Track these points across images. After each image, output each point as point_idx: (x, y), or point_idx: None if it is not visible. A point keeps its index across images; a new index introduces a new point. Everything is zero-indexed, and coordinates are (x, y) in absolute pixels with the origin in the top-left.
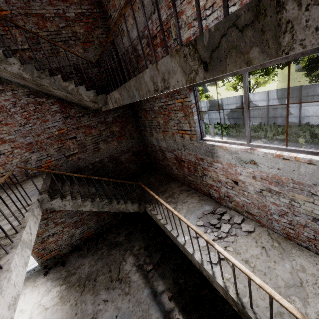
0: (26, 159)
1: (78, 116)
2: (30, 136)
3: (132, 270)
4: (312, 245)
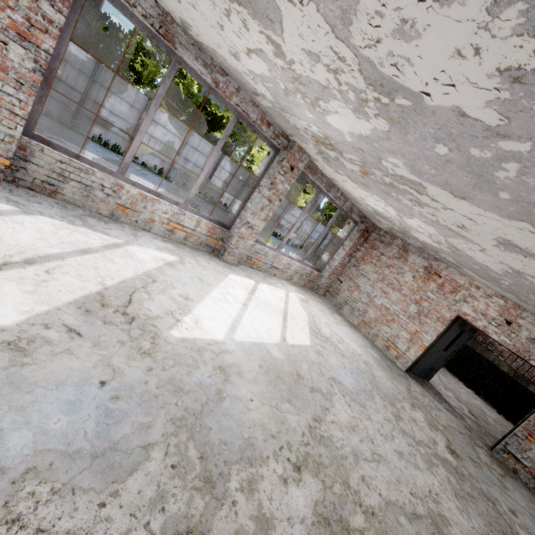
0: None
1: None
2: None
3: None
4: (527, 374)
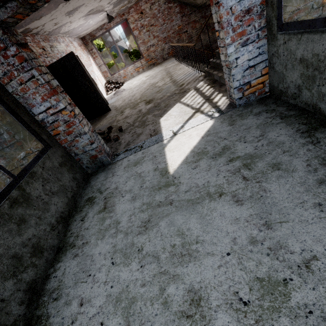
0: (163, 48)
1: (189, 14)
2: (165, 32)
3: None
4: None
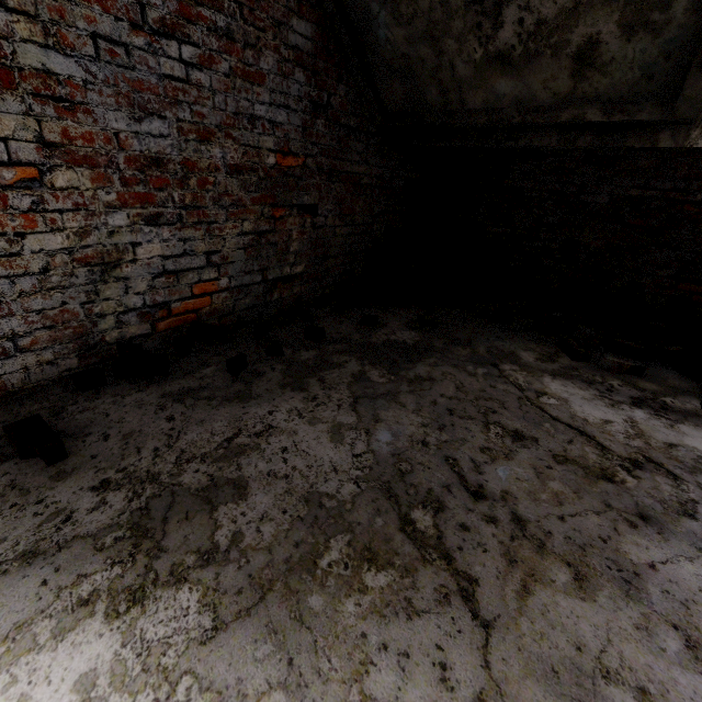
0: None
1: None
2: None
3: (641, 419)
4: None
